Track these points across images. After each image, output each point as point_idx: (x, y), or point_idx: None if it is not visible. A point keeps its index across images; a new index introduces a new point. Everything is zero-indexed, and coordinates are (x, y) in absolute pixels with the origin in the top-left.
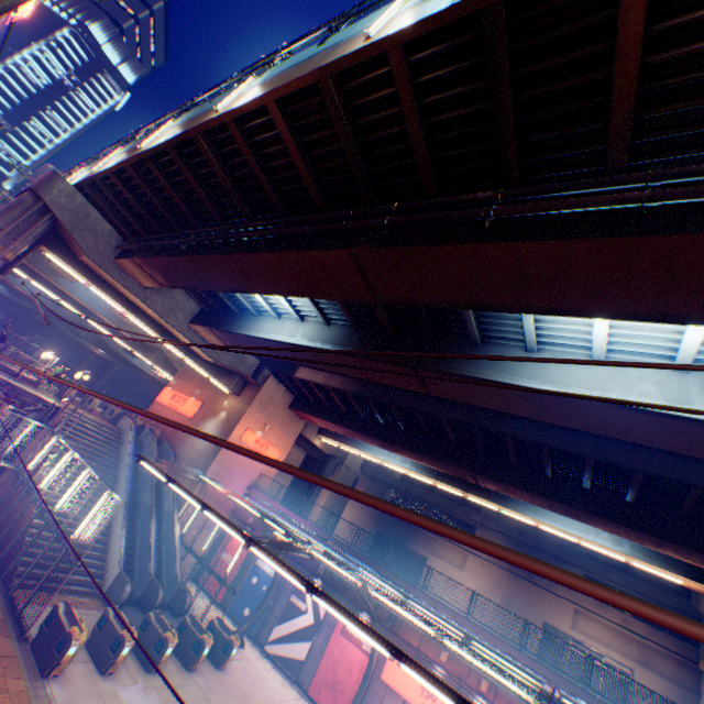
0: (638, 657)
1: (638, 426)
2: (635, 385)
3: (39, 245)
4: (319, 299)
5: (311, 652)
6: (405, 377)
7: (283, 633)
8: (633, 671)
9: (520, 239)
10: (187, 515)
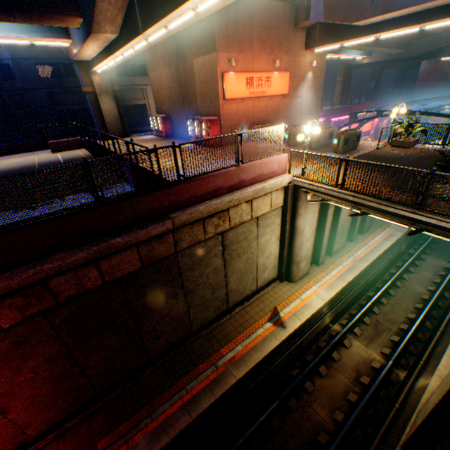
0: None
1: None
2: None
3: None
4: None
5: None
6: None
7: None
8: None
9: None
10: None
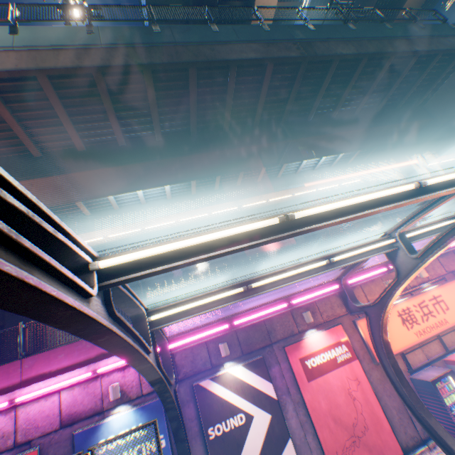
0: None
1: None
2: None
3: None
4: None
5: (299, 450)
6: None
7: None
8: None
9: None
10: None
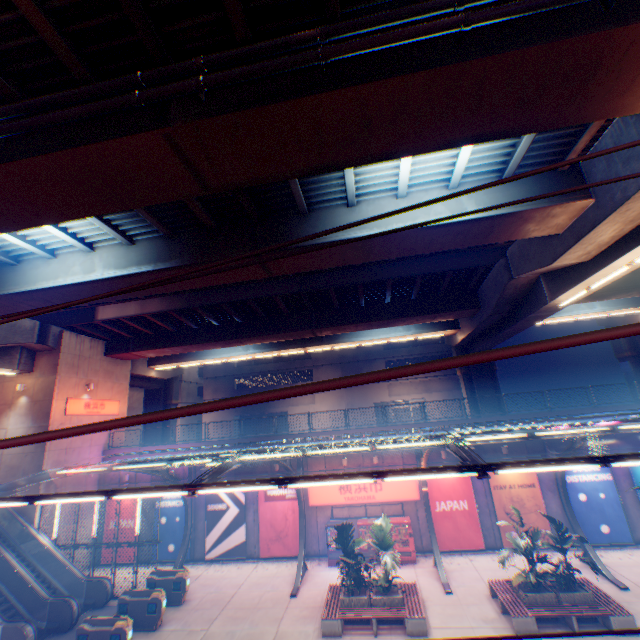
0: (425, 390)
1: (436, 239)
2: (431, 209)
3: None
4: (110, 215)
5: (249, 531)
6: (247, 269)
7: (217, 537)
8: (425, 399)
9: (366, 81)
10: (47, 521)
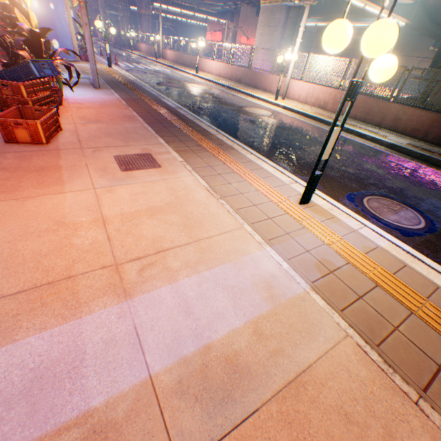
0: None
1: None
2: None
3: (152, 4)
4: None
5: None
6: None
7: None
8: None
9: None
10: None
